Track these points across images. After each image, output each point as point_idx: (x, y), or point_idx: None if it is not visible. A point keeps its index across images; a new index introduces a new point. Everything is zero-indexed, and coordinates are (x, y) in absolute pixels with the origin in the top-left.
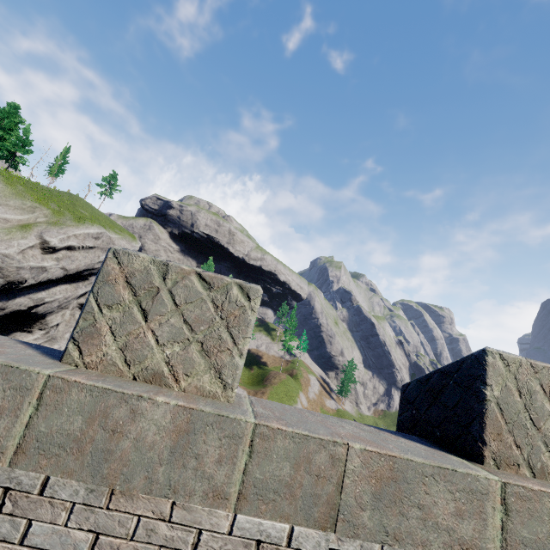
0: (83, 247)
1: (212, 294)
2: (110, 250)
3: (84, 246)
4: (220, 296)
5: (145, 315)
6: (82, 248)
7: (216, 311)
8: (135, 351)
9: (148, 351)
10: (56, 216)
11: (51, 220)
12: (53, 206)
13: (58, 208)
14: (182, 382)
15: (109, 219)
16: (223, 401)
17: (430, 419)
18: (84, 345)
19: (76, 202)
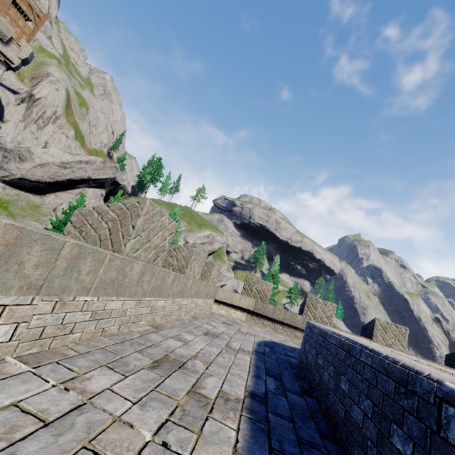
0: (202, 243)
1: (398, 329)
2: (376, 318)
3: (202, 242)
4: (400, 330)
5: (385, 332)
6: (201, 244)
7: (399, 333)
8: (385, 339)
9: (387, 340)
10: (189, 226)
11: (188, 228)
12: (186, 219)
13: (189, 220)
14: (395, 346)
15: (208, 221)
16: (404, 351)
17: (454, 364)
18: (375, 337)
19: (191, 213)
